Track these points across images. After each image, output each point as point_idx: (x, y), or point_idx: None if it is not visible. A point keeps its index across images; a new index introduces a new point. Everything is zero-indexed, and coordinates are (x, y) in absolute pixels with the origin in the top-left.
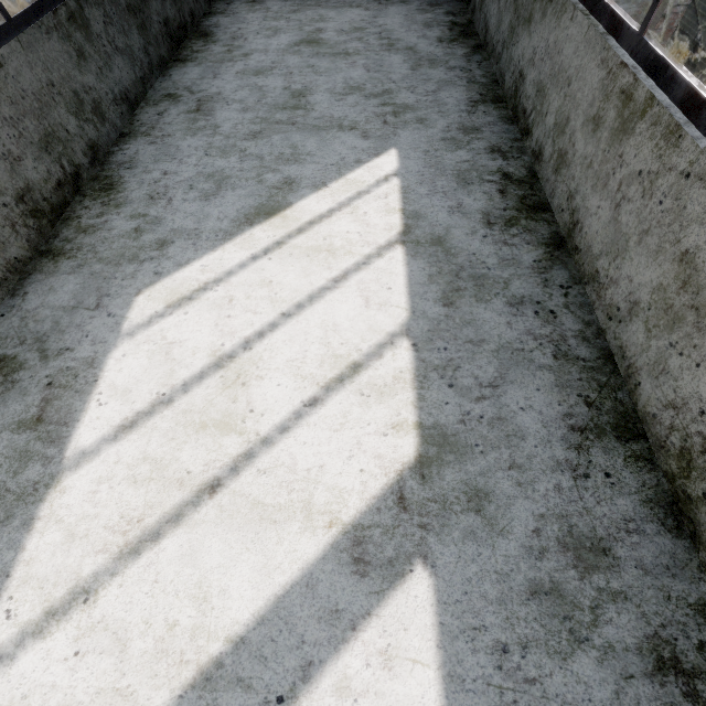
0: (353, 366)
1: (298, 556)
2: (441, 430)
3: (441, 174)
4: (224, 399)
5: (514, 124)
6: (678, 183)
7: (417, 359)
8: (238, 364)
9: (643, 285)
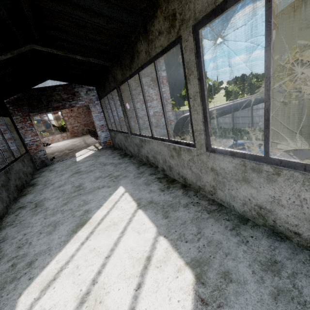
0: (147, 259)
1: None
2: (195, 259)
3: (140, 185)
4: None
5: (152, 167)
6: (198, 157)
7: (169, 240)
8: (93, 294)
9: (210, 181)
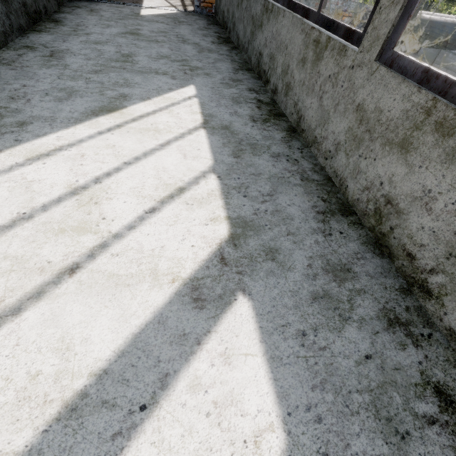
0: (179, 189)
1: (149, 304)
2: (243, 219)
3: (223, 98)
4: (80, 213)
5: (260, 80)
6: (349, 73)
7: (222, 184)
8: (91, 192)
9: (340, 132)
